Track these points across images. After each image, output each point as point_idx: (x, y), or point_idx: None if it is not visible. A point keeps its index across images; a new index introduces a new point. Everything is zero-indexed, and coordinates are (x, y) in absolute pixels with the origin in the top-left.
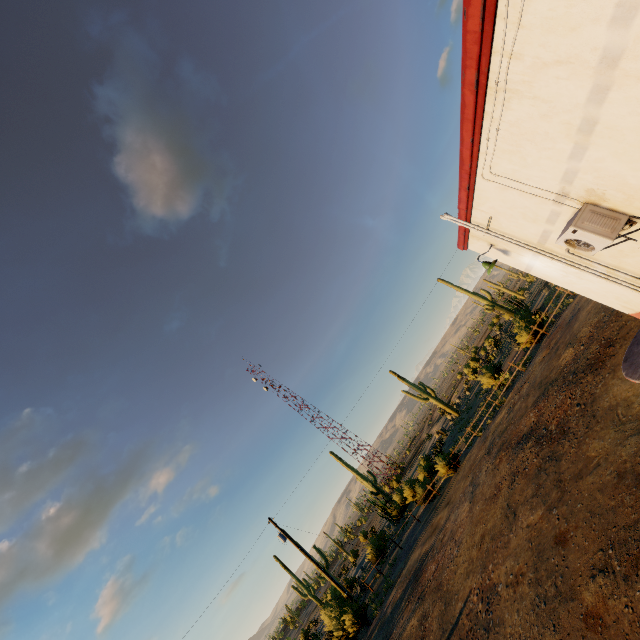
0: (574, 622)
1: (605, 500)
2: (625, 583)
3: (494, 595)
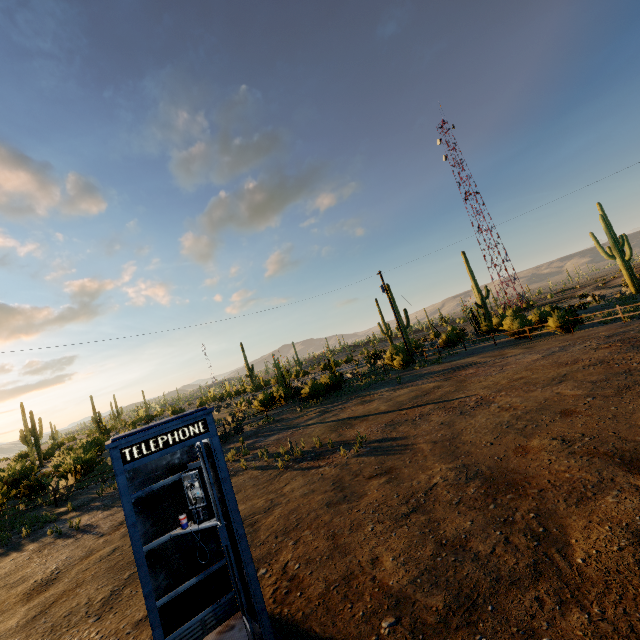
0: (510, 444)
1: (638, 419)
2: (567, 454)
3: (486, 405)
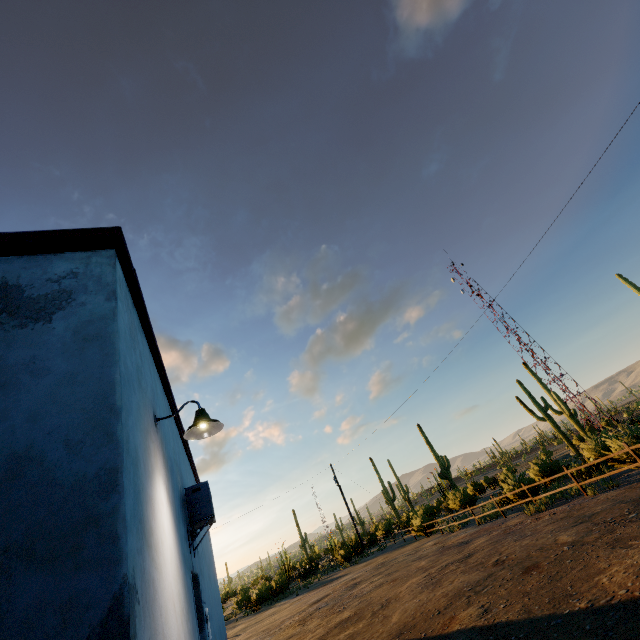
0: None
1: None
2: None
3: None
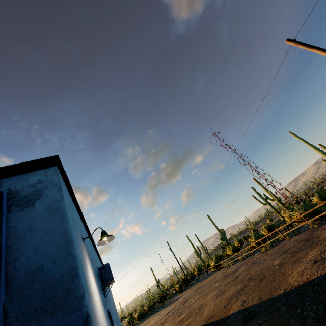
0: None
1: None
2: None
3: None
